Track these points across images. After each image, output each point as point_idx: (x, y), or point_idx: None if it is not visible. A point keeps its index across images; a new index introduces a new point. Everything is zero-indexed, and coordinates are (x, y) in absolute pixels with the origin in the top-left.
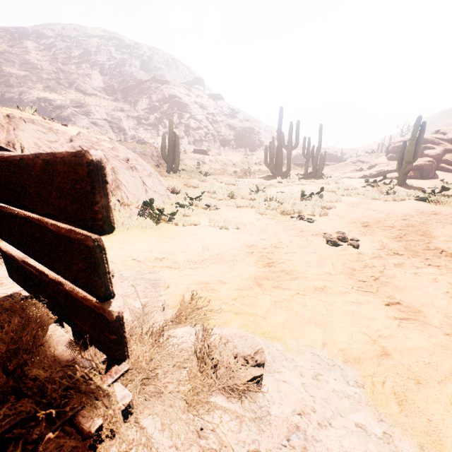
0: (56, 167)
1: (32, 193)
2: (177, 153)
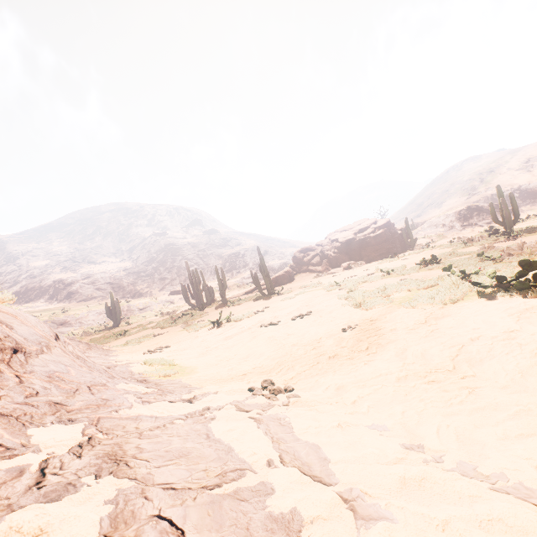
0: None
1: None
2: (117, 312)
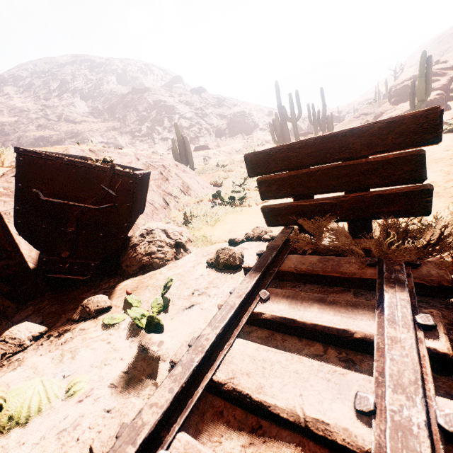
0: (402, 122)
1: (357, 147)
2: (189, 154)
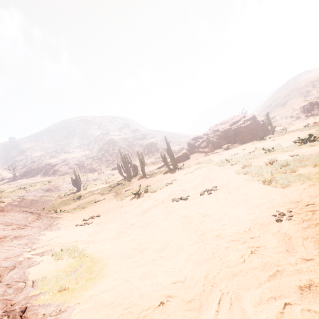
0: None
1: None
2: (78, 182)
